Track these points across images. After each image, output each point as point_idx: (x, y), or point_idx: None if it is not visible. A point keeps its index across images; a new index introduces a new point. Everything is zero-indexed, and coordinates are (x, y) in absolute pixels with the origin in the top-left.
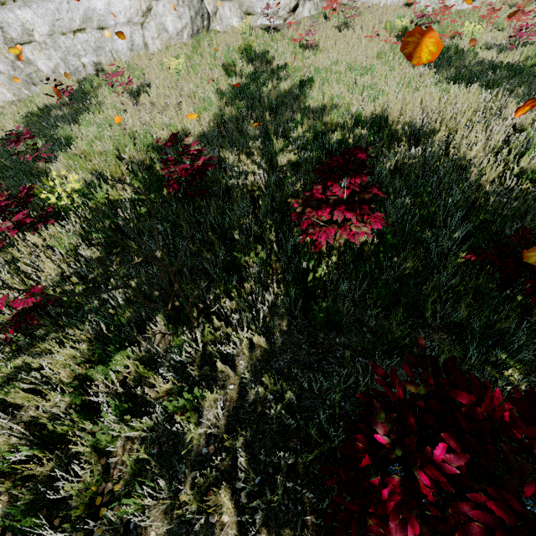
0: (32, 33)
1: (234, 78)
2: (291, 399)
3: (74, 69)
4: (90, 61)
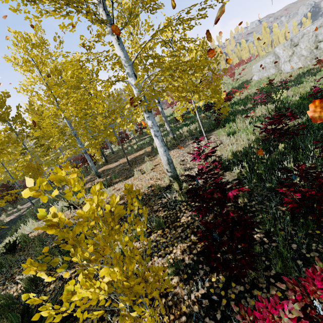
0: None
1: None
2: None
3: None
4: None
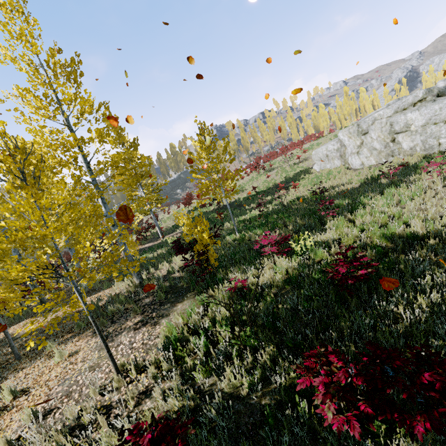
0: (410, 126)
1: None
2: (215, 417)
3: (428, 146)
4: None
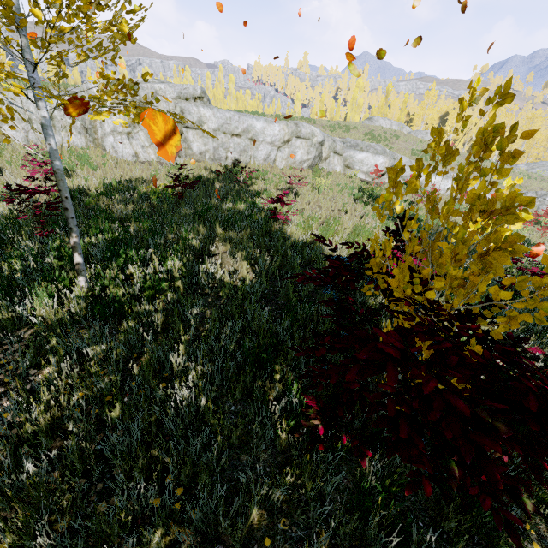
0: (203, 124)
1: (371, 207)
2: None
3: (218, 157)
4: (232, 156)
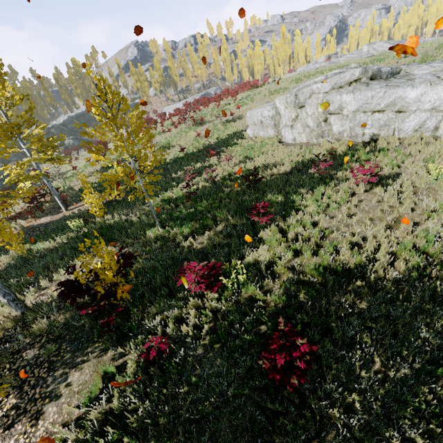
0: (343, 109)
1: None
2: None
3: (354, 134)
4: (370, 132)
